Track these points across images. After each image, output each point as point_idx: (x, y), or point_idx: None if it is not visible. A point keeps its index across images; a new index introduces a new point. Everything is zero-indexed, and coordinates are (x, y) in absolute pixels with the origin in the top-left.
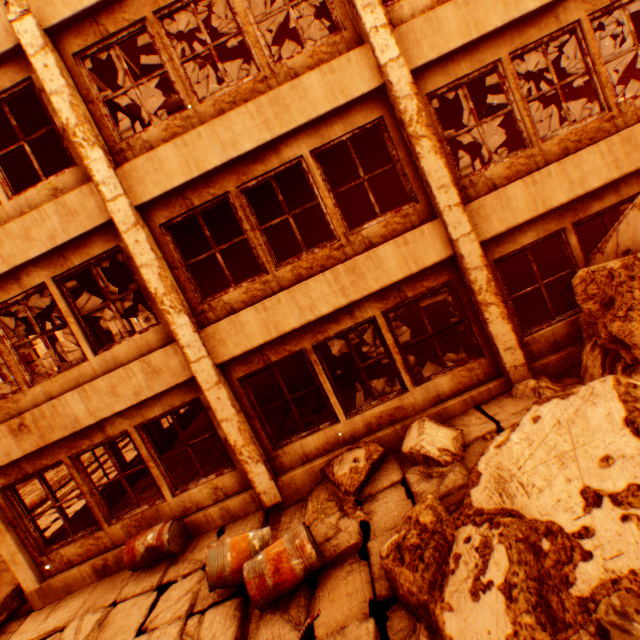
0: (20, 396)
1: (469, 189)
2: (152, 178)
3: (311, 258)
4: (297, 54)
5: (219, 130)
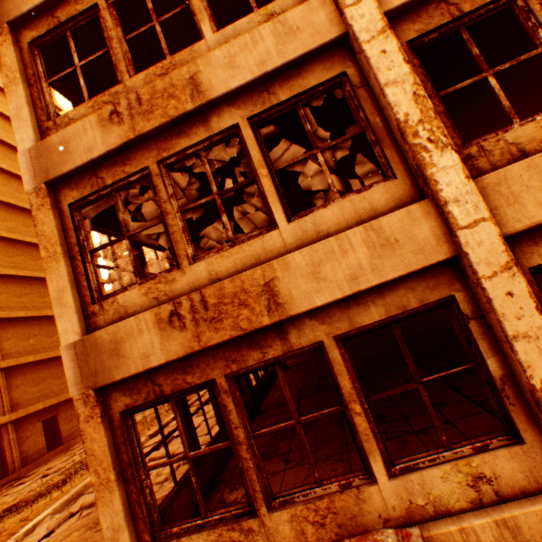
0: (175, 275)
1: None
2: None
3: None
4: None
5: None
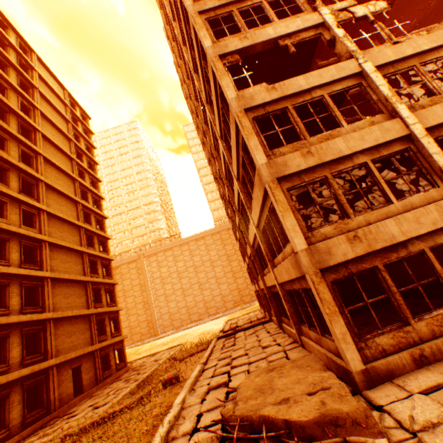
0: (347, 221)
1: None
2: (429, 118)
3: None
4: None
5: None
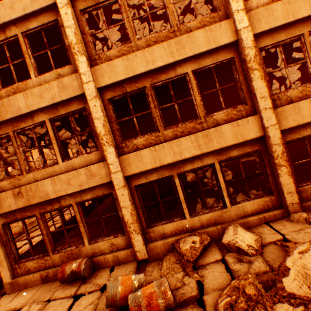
0: (21, 177)
1: (276, 101)
2: (108, 74)
3: (184, 127)
4: (192, 21)
5: (146, 54)
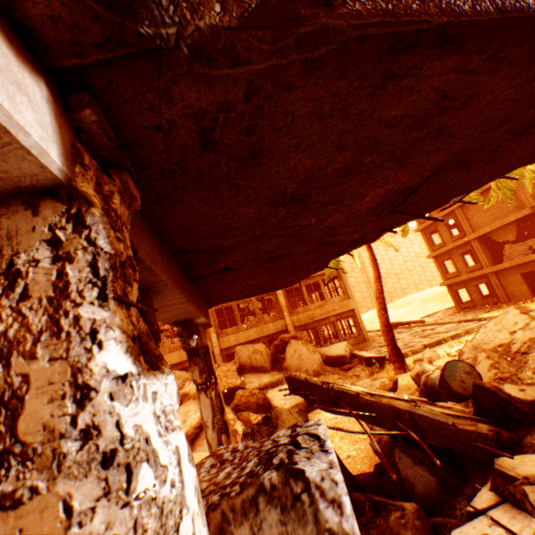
0: None
1: None
2: None
3: None
4: None
5: None
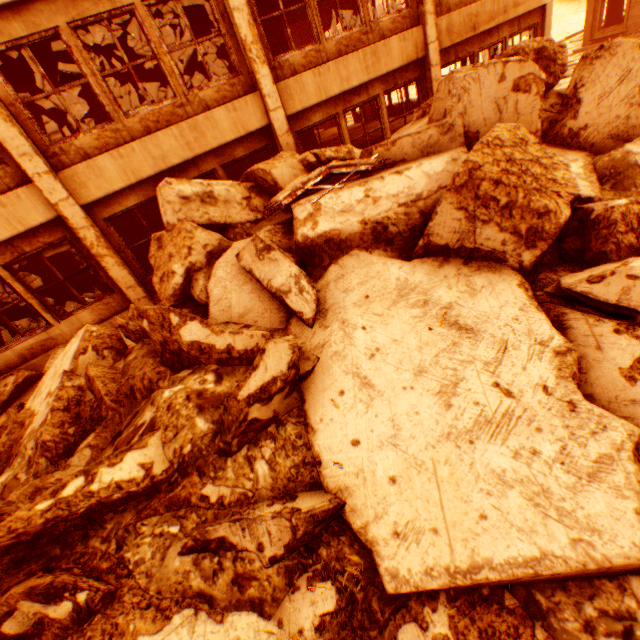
0: None
1: (63, 156)
2: None
3: None
4: None
5: None
